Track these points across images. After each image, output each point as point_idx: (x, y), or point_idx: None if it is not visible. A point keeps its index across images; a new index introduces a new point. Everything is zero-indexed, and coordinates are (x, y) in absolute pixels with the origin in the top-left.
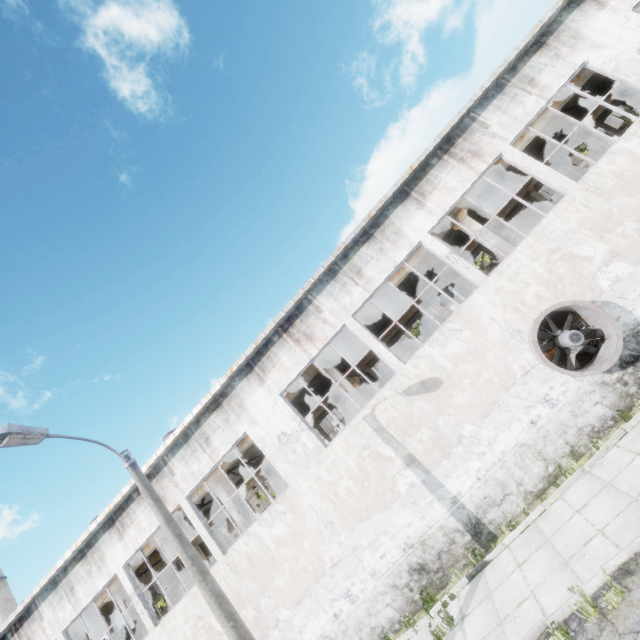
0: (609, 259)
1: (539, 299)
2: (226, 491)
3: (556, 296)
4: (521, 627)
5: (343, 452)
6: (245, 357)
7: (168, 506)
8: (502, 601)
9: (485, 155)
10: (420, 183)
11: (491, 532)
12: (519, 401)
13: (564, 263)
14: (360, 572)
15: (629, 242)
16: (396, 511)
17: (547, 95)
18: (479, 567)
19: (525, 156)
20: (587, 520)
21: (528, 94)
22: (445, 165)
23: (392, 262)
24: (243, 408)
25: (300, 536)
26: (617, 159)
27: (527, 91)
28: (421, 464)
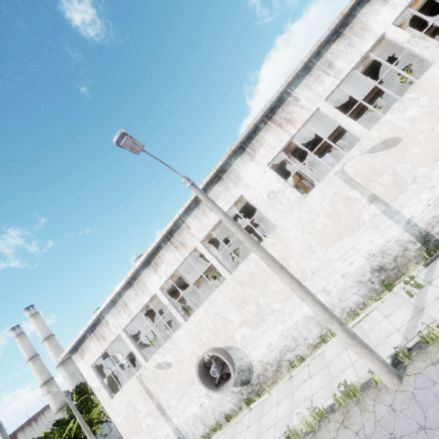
0: None
1: None
2: (217, 249)
3: None
4: None
5: (319, 199)
6: (241, 139)
7: (187, 249)
8: None
9: None
10: None
11: (437, 240)
12: None
13: None
14: (333, 275)
15: None
16: (361, 234)
17: None
18: (433, 258)
19: None
20: None
21: None
22: None
23: (359, 53)
24: (239, 178)
25: (287, 257)
26: None
27: None
28: (382, 200)
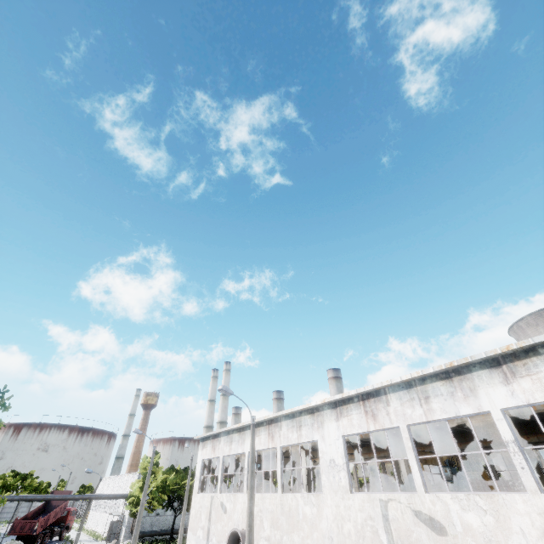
0: None
1: None
2: (306, 457)
3: None
4: None
5: (358, 506)
6: (333, 398)
7: (273, 443)
8: None
9: None
10: (516, 362)
11: None
12: None
13: None
14: None
15: None
16: None
17: None
18: None
19: None
20: None
21: None
22: None
23: (456, 410)
24: (322, 425)
25: (314, 526)
26: None
27: None
28: None
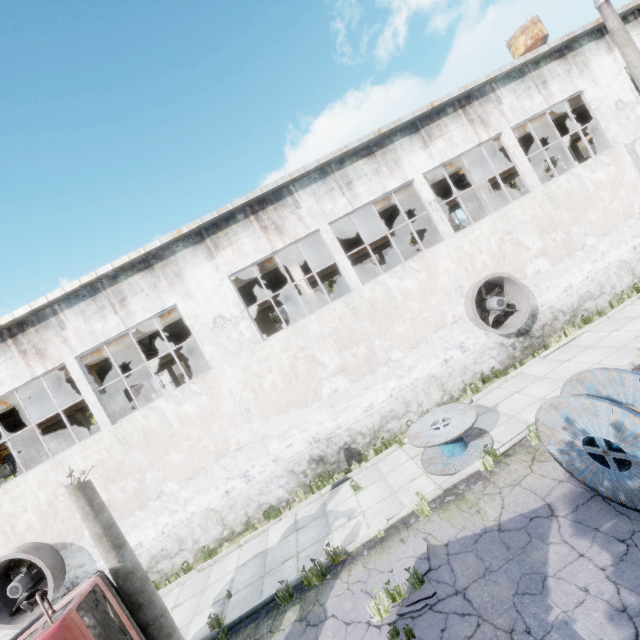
0: None
1: (29, 528)
2: None
3: (45, 529)
4: None
5: None
6: None
7: None
8: None
9: (48, 358)
10: None
11: None
12: None
13: (66, 499)
14: None
15: (124, 497)
16: None
17: (129, 322)
18: None
19: (83, 377)
20: None
21: (115, 312)
22: (6, 351)
23: None
24: None
25: None
26: (152, 415)
27: (115, 309)
28: None
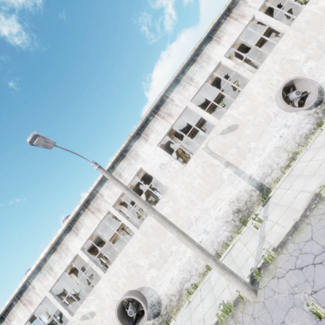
0: (306, 60)
1: (278, 81)
2: (127, 208)
3: (285, 79)
4: (300, 202)
5: (194, 167)
6: (137, 128)
7: (102, 213)
8: (285, 202)
9: (247, 16)
10: (217, 32)
11: (267, 187)
12: (274, 128)
13: (287, 64)
14: (209, 219)
15: (314, 51)
16: (223, 188)
17: None
18: (266, 200)
19: (265, 15)
20: (317, 160)
21: None
22: (228, 22)
23: (207, 72)
24: (138, 155)
25: (177, 210)
26: (306, 14)
27: None
28: (233, 164)
